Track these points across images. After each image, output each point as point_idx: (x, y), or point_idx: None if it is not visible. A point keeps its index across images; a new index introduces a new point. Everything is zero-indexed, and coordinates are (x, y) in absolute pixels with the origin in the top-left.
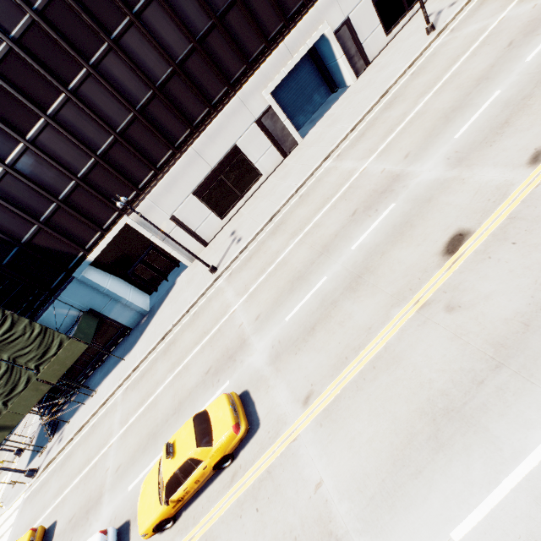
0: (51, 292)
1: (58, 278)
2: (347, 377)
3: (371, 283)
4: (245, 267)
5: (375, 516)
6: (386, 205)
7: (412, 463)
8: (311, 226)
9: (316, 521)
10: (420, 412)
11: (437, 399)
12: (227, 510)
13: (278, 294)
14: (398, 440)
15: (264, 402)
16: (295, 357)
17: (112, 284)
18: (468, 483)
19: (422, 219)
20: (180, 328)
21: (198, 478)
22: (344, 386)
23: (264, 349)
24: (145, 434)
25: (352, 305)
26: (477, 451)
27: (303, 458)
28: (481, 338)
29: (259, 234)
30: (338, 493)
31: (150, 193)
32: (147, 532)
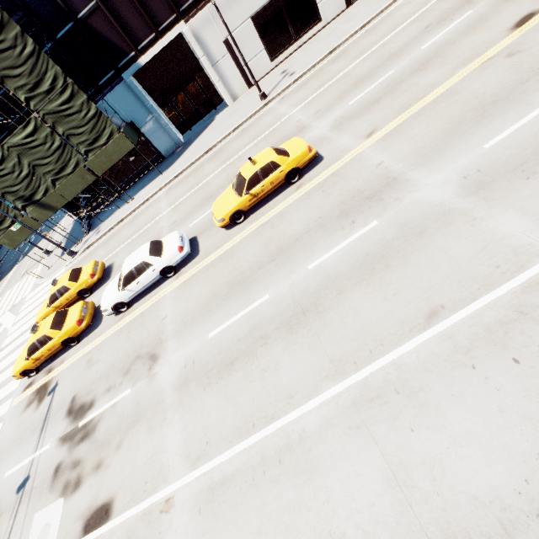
0: (99, 90)
1: (107, 76)
2: (409, 113)
3: (439, 62)
4: (300, 89)
5: (426, 160)
6: (462, 14)
7: (460, 131)
8: (378, 46)
9: (376, 178)
10: (472, 109)
11: (487, 99)
12: (295, 200)
13: (340, 94)
14: (451, 126)
15: (327, 148)
16: (358, 119)
17: (154, 104)
18: (502, 125)
19: (497, 14)
20: (226, 142)
21: (273, 180)
22: (406, 118)
23: (325, 125)
24: (200, 200)
25: (418, 78)
26: (513, 111)
27: (365, 159)
28: (532, 62)
29: (315, 66)
30: (396, 161)
31: (211, 3)
32: (225, 218)
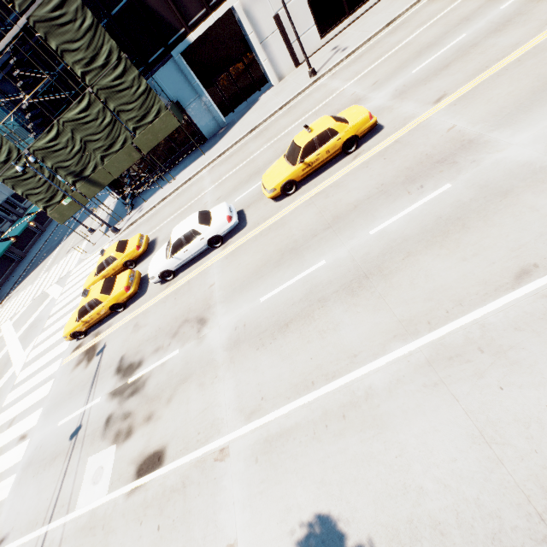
0: (148, 68)
1: (156, 53)
2: (486, 75)
3: (523, 20)
4: (354, 63)
5: (510, 119)
6: None
7: None
8: (445, 13)
9: (448, 142)
10: None
11: None
12: (352, 170)
13: (401, 63)
14: (540, 83)
15: (387, 117)
16: (424, 86)
17: (199, 84)
18: None
19: None
20: (272, 120)
21: (329, 148)
22: (483, 80)
23: (385, 95)
24: (246, 176)
25: (496, 39)
26: None
27: (434, 124)
28: None
29: (371, 39)
30: (472, 124)
31: None
32: (276, 188)
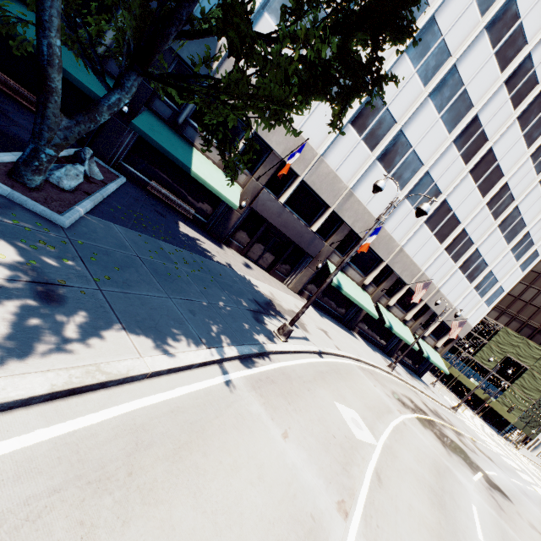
0: None
1: None
2: None
3: None
4: None
5: None
6: None
7: None
8: None
9: None
10: None
11: None
12: None
13: None
14: None
15: None
16: None
17: None
18: None
19: None
20: None
21: None
22: None
23: None
24: None
25: None
26: None
27: None
28: None
29: None
30: None
31: None
32: None
